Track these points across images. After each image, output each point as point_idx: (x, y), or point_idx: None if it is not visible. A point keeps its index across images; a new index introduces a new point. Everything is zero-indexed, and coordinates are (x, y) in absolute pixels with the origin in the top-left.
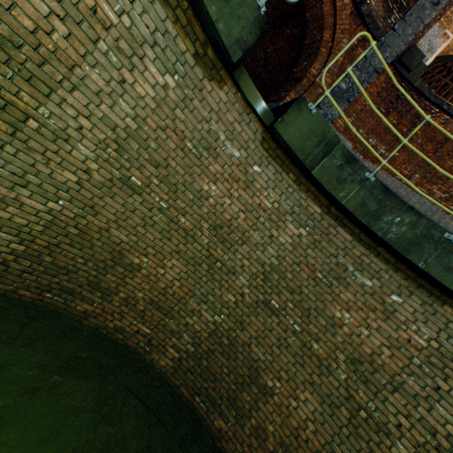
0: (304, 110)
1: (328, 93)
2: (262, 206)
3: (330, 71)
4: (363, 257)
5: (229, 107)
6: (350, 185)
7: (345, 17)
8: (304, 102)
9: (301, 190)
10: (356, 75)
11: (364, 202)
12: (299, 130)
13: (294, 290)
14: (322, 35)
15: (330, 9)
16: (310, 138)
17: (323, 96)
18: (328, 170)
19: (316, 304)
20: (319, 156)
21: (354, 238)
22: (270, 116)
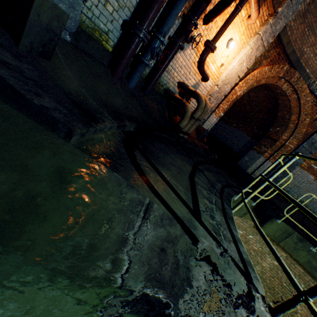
0: (274, 222)
1: (287, 216)
2: (253, 248)
3: (296, 137)
4: (310, 281)
5: (237, 218)
6: (301, 251)
7: (307, 106)
8: (274, 219)
9: (274, 243)
10: (316, 137)
11: (309, 260)
12: (271, 228)
13: (270, 287)
14: (290, 117)
15: (296, 103)
16: (278, 231)
17: (284, 217)
18: (288, 243)
19: (282, 297)
20: (283, 237)
21: (305, 270)
22: (257, 220)
